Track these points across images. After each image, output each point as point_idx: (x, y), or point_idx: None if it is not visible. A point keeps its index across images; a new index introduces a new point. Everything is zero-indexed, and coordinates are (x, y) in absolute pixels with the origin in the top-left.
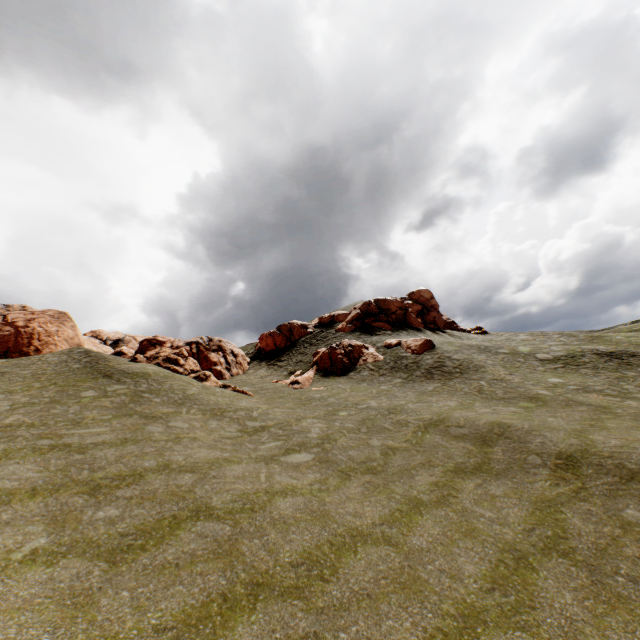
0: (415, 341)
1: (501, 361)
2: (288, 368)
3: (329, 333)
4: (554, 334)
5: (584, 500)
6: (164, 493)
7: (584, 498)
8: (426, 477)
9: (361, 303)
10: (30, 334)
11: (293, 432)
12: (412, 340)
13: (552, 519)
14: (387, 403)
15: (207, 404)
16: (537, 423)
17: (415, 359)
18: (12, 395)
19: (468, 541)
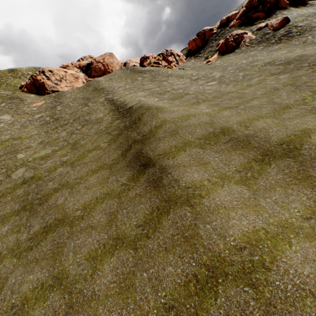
0: (276, 21)
1: None
2: (204, 57)
3: (225, 30)
4: None
5: (313, 73)
6: (176, 93)
7: (314, 72)
8: (256, 79)
9: (246, 2)
10: (106, 65)
11: (209, 78)
12: (275, 21)
13: (295, 80)
14: (250, 60)
15: (176, 75)
16: None
17: (273, 33)
18: (120, 83)
19: (262, 89)
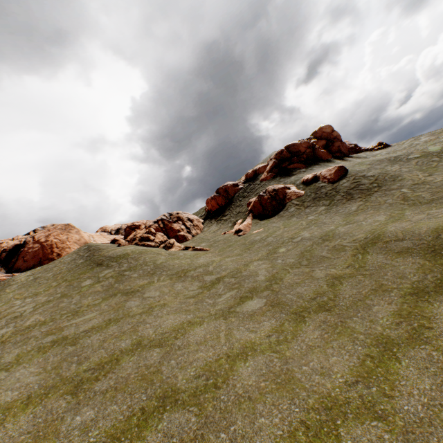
0: (329, 171)
1: (416, 166)
2: (231, 220)
3: (255, 185)
4: None
5: None
6: (135, 379)
7: None
8: (384, 306)
9: (275, 153)
10: (50, 245)
11: (243, 278)
12: (326, 171)
13: None
14: (318, 231)
15: (173, 269)
16: None
17: (332, 186)
18: (37, 297)
19: None
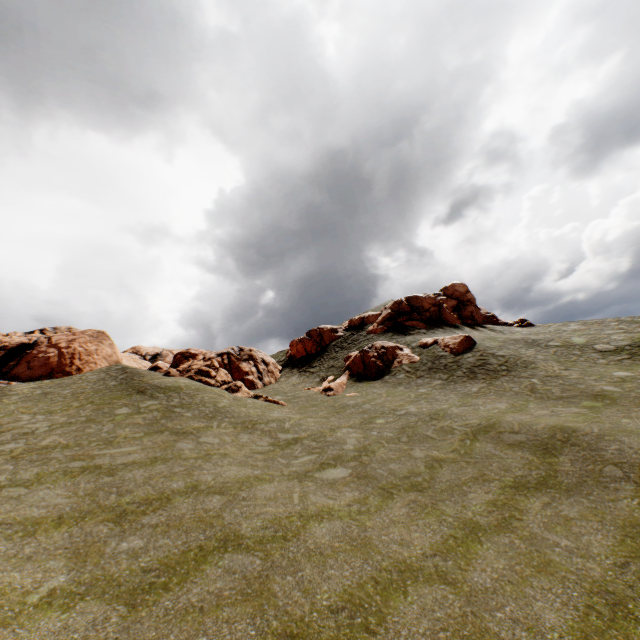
0: (453, 339)
1: (553, 355)
2: (320, 374)
3: (360, 336)
4: (611, 321)
5: None
6: (191, 519)
7: None
8: (481, 494)
9: (391, 302)
10: (72, 354)
11: (327, 444)
12: (449, 338)
13: None
14: (427, 408)
15: (238, 416)
16: (609, 426)
17: (454, 358)
18: (52, 415)
19: (543, 579)
